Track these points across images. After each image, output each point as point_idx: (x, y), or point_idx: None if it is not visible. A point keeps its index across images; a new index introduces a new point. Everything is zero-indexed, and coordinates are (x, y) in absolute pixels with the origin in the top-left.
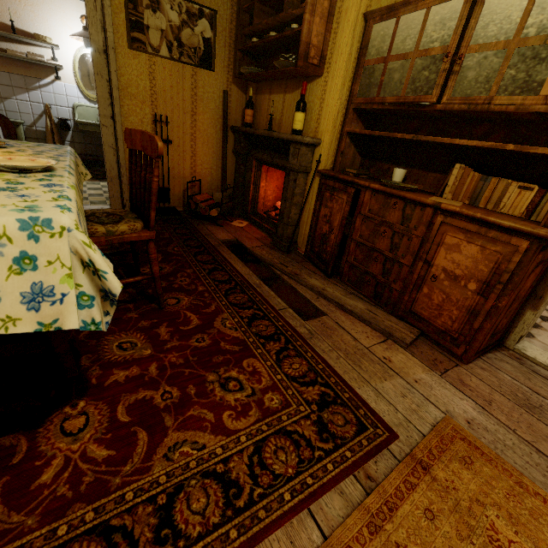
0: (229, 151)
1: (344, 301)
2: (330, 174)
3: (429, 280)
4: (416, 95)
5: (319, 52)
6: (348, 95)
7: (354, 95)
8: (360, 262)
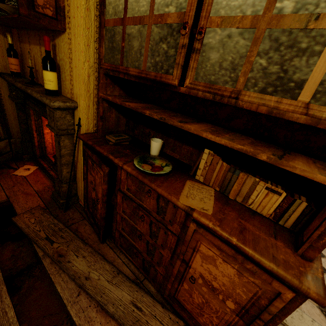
0: (6, 98)
1: (107, 296)
2: (88, 143)
3: (188, 278)
4: (157, 72)
5: (52, 1)
6: (97, 57)
7: (101, 59)
8: (127, 233)
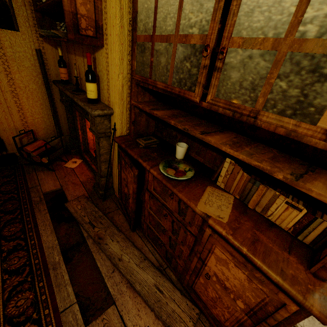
0: (58, 101)
1: (135, 277)
2: (122, 146)
3: (204, 274)
4: (181, 87)
5: (93, 22)
6: (129, 68)
7: (133, 70)
8: (153, 226)
